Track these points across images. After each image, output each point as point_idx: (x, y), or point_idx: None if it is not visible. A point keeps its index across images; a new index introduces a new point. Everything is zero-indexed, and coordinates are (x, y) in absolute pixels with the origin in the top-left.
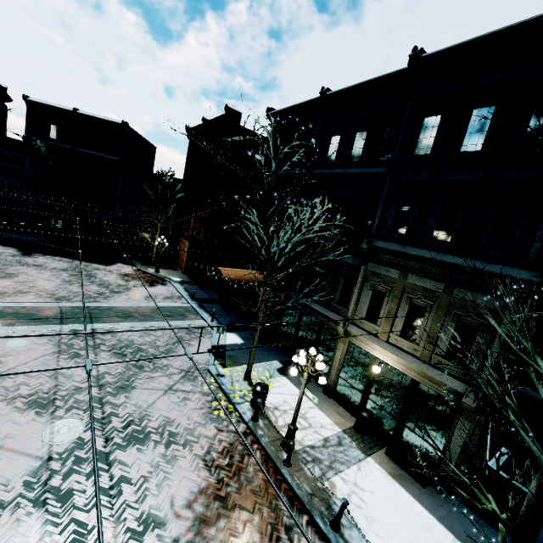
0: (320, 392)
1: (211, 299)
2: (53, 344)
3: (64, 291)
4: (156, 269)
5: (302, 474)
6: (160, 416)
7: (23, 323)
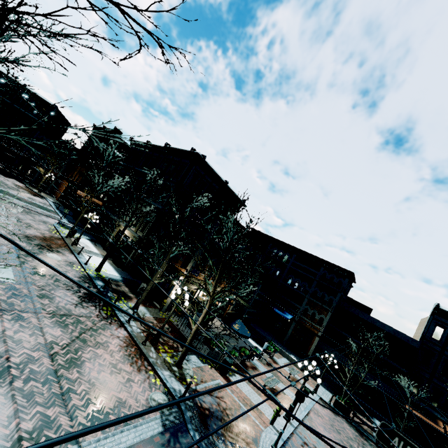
0: (101, 248)
1: (69, 214)
2: None
3: None
4: (40, 190)
5: (75, 248)
6: (27, 222)
7: None
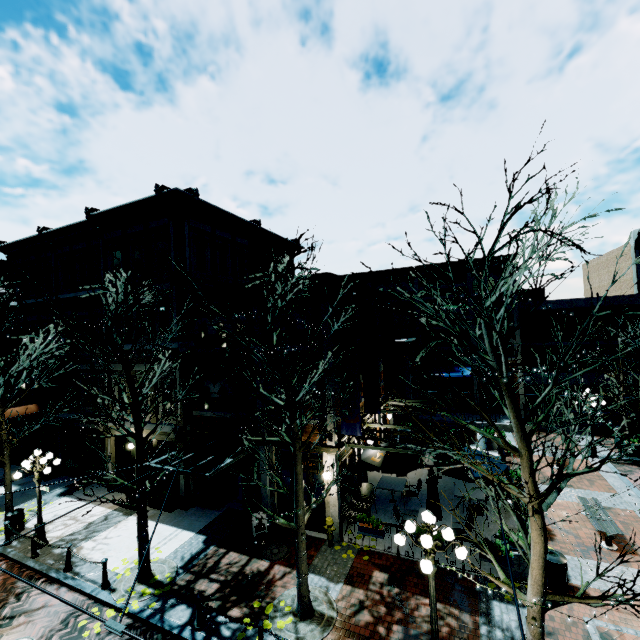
0: (104, 492)
1: None
2: None
3: None
4: None
5: (50, 556)
6: None
7: None
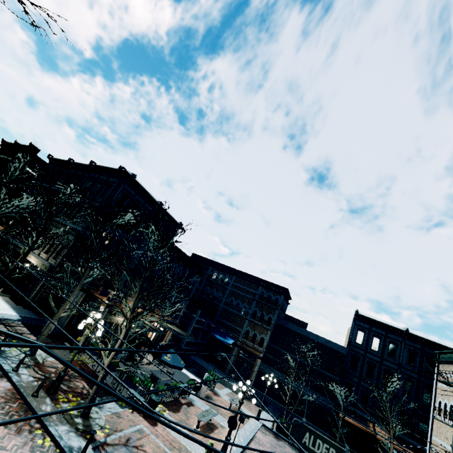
0: None
1: None
2: None
3: None
4: None
5: None
6: None
7: None
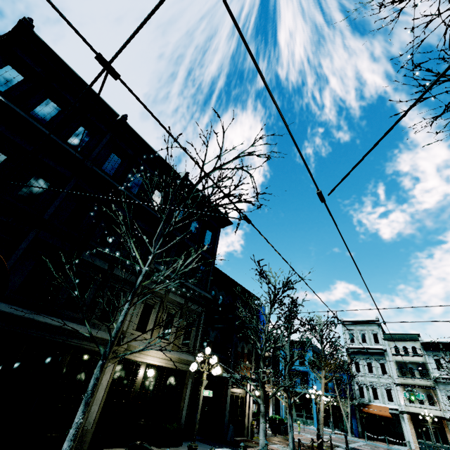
0: None
1: None
2: None
3: None
4: None
5: None
6: None
7: None
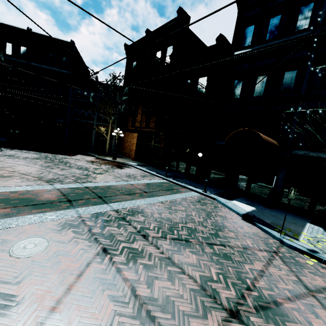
0: None
1: (175, 175)
2: (86, 239)
3: (50, 174)
4: (113, 156)
5: None
6: None
7: (22, 212)
